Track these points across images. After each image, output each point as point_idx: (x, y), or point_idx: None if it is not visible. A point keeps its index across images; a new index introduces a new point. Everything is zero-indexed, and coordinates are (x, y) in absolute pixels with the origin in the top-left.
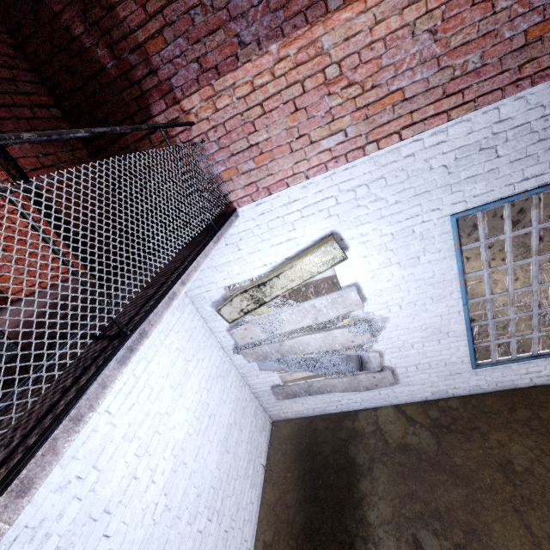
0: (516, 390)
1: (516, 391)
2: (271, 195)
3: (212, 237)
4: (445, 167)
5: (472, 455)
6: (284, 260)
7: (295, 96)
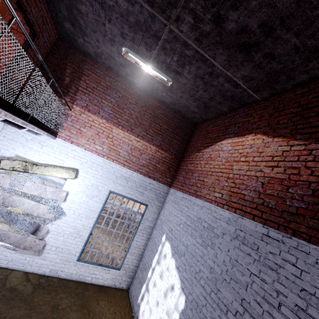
0: (84, 282)
1: (83, 283)
2: (71, 144)
3: (49, 132)
4: (117, 176)
5: (45, 299)
6: (53, 164)
7: (100, 132)
